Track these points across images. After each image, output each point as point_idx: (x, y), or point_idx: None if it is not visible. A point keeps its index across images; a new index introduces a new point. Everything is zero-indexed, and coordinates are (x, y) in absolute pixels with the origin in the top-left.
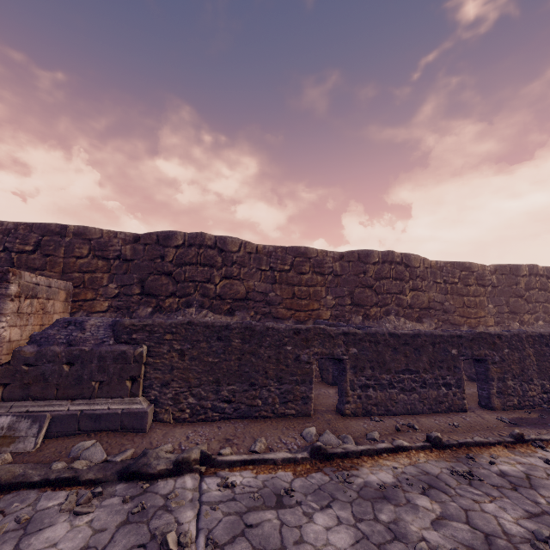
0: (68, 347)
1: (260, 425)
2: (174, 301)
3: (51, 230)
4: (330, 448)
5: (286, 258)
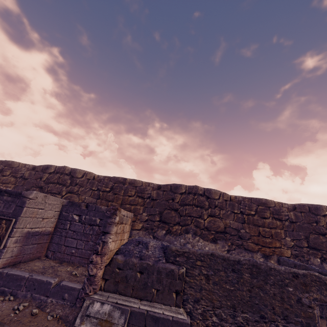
0: (140, 260)
1: None
2: (178, 228)
3: (119, 181)
4: None
5: (251, 205)
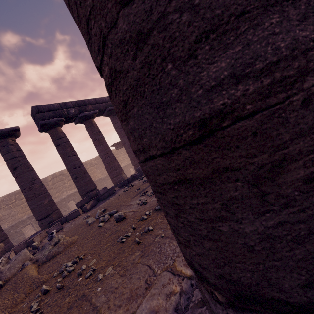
0: None
1: None
2: None
3: None
4: None
5: (11, 198)
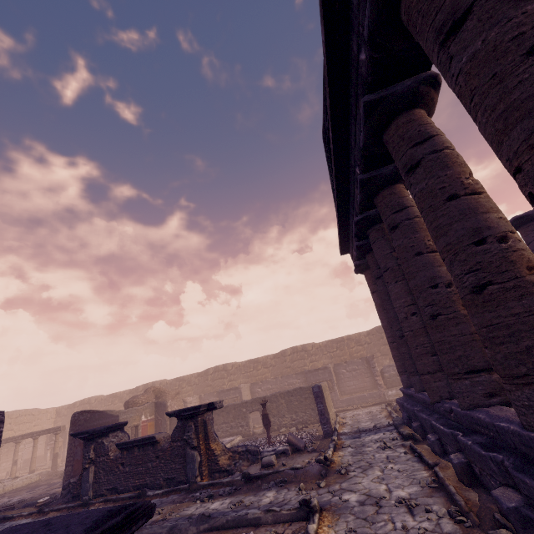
0: (395, 372)
1: None
2: None
3: (339, 340)
4: None
5: None
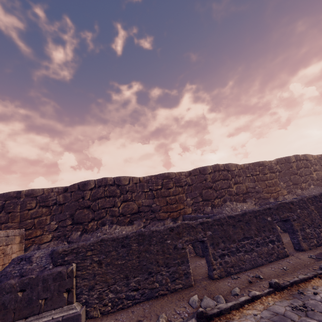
0: (20, 278)
1: (160, 302)
2: (94, 223)
3: (11, 196)
4: (209, 310)
5: (158, 181)
